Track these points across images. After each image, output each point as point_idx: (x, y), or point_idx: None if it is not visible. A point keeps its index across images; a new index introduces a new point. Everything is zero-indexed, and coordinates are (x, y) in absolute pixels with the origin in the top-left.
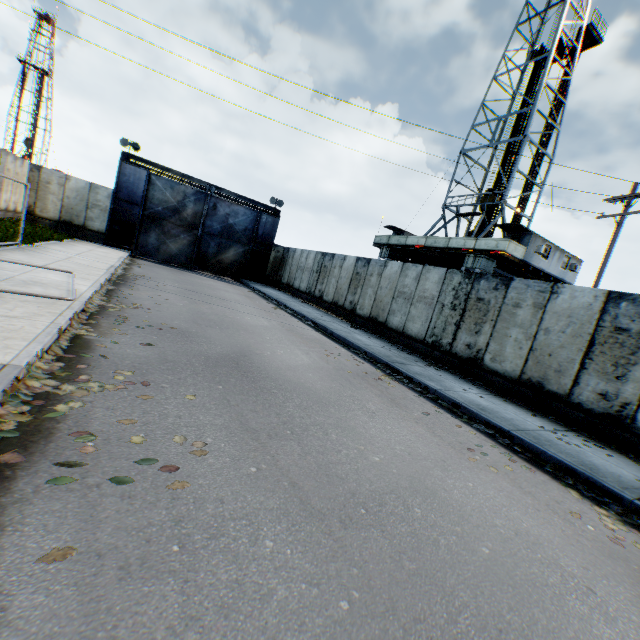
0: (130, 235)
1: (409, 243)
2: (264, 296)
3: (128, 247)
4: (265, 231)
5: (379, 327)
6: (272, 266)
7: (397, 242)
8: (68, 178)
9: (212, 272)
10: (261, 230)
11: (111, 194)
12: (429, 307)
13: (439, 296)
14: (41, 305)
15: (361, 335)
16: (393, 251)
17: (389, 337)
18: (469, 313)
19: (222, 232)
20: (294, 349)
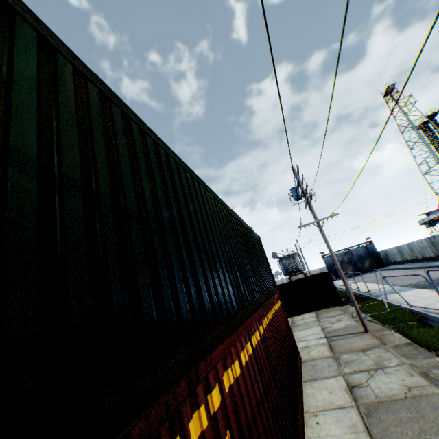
0: (336, 275)
1: (430, 218)
2: (387, 270)
3: (338, 279)
4: (371, 250)
5: (425, 259)
6: (383, 259)
7: (426, 220)
8: (315, 270)
9: (365, 272)
10: (369, 250)
11: (325, 267)
12: (428, 248)
13: (427, 245)
14: (357, 283)
15: (418, 264)
16: (429, 223)
17: (428, 260)
18: (434, 246)
19: (358, 259)
20: (396, 274)
